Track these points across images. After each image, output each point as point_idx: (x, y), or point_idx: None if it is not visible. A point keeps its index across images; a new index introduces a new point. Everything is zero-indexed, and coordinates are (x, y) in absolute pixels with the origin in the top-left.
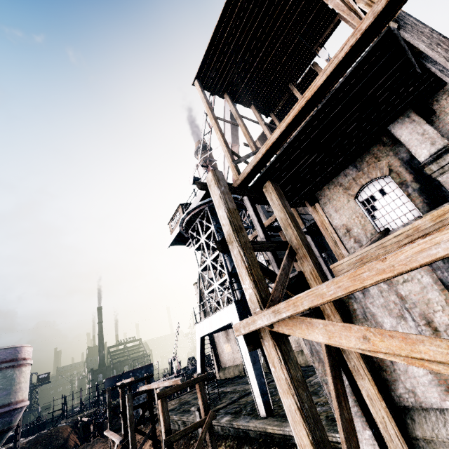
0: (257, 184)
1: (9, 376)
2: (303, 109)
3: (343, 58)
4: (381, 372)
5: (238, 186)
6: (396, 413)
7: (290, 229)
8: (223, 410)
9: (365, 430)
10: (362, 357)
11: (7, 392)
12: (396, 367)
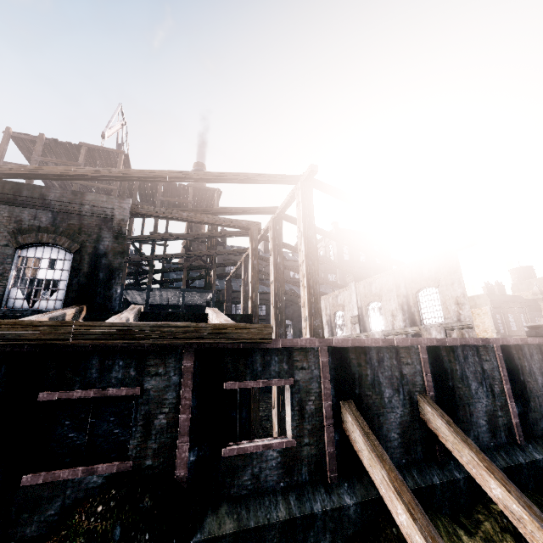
0: None
1: None
2: None
3: None
4: None
5: None
6: None
7: None
8: None
9: None
10: None
11: None
12: None
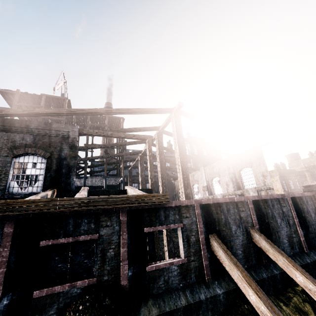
0: None
1: None
2: None
3: None
4: None
5: None
6: None
7: None
8: None
9: None
10: None
11: None
12: None
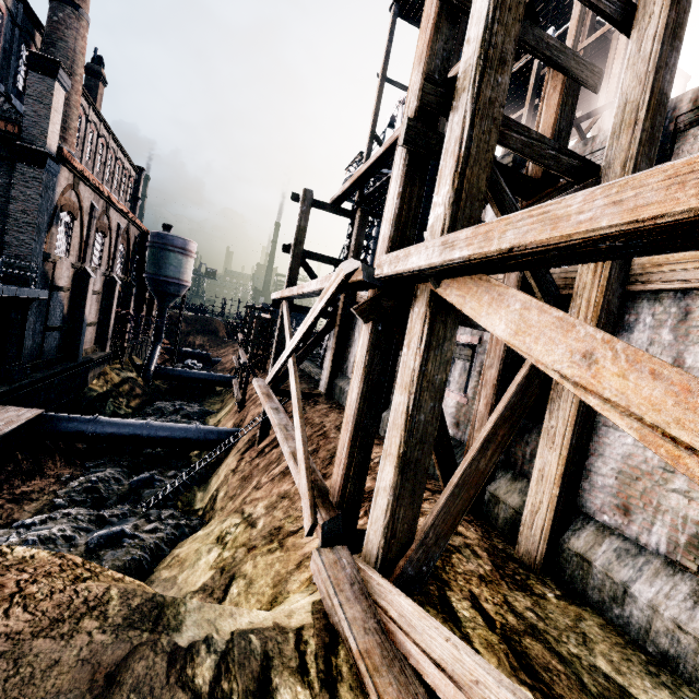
0: (364, 202)
1: (180, 260)
2: (358, 180)
3: (371, 165)
4: (345, 356)
5: (331, 204)
6: (335, 372)
7: (351, 255)
8: (309, 358)
9: (326, 375)
10: (337, 344)
11: (178, 270)
12: (349, 356)
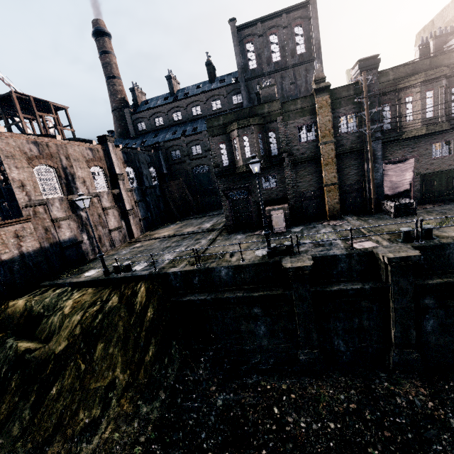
0: None
1: None
2: None
3: None
4: None
5: None
6: None
7: None
8: None
9: None
10: None
11: None
12: None
